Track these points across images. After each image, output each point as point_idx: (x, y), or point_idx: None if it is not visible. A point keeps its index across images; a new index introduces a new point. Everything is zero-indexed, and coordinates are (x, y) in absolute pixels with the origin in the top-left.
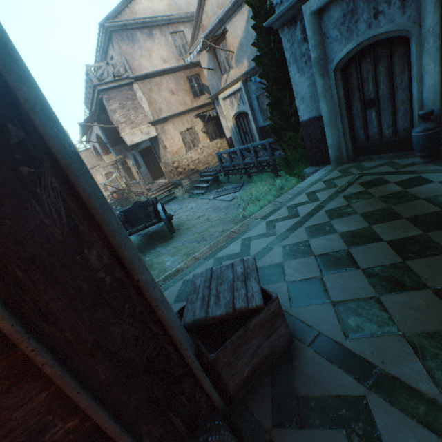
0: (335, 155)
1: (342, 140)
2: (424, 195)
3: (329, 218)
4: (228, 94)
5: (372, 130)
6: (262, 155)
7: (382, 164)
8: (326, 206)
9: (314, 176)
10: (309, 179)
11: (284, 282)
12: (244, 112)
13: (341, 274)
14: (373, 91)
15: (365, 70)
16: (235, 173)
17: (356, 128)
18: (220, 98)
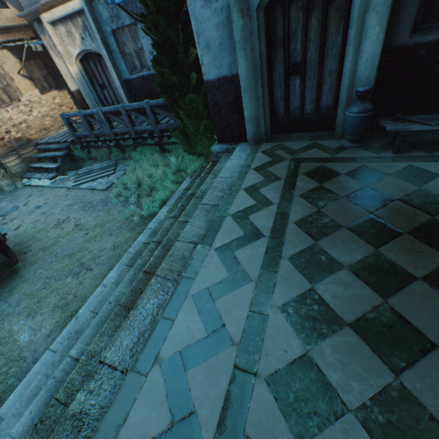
0: (254, 132)
1: (261, 113)
2: (394, 194)
3: (312, 237)
4: (59, 15)
5: (294, 103)
6: (135, 121)
7: (309, 146)
8: (290, 213)
9: (234, 159)
10: (229, 164)
11: (348, 413)
12: (96, 52)
13: (424, 367)
14: (301, 52)
15: (295, 18)
16: (99, 146)
17: (276, 99)
18: (45, 20)
